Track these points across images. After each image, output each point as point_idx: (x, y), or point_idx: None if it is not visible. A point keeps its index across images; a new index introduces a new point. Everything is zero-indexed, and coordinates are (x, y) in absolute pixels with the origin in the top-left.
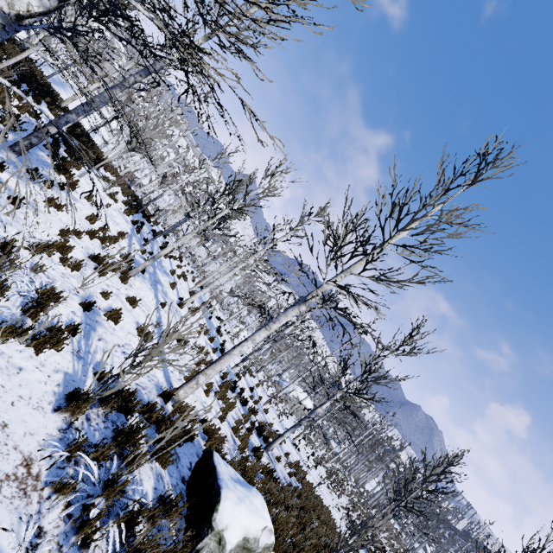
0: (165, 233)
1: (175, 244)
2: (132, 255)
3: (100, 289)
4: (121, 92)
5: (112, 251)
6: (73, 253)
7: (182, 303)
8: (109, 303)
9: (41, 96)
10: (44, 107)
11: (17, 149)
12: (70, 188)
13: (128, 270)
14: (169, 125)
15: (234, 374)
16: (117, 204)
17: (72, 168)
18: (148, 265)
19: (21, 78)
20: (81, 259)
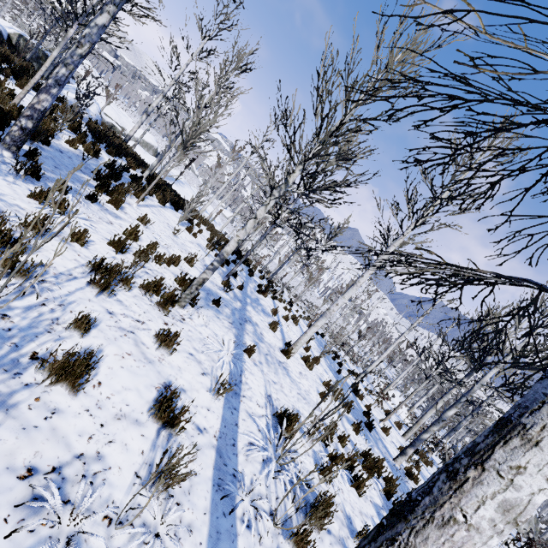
0: (269, 278)
1: (241, 233)
2: (204, 285)
3: (79, 318)
4: (117, 11)
5: (161, 274)
6: (41, 257)
7: (288, 349)
8: (88, 345)
9: (120, 153)
10: (122, 162)
11: (9, 142)
12: (115, 208)
13: (175, 294)
14: (226, 106)
15: (402, 471)
16: (197, 239)
17: (129, 196)
18: (205, 280)
19: (93, 134)
20: (61, 268)
